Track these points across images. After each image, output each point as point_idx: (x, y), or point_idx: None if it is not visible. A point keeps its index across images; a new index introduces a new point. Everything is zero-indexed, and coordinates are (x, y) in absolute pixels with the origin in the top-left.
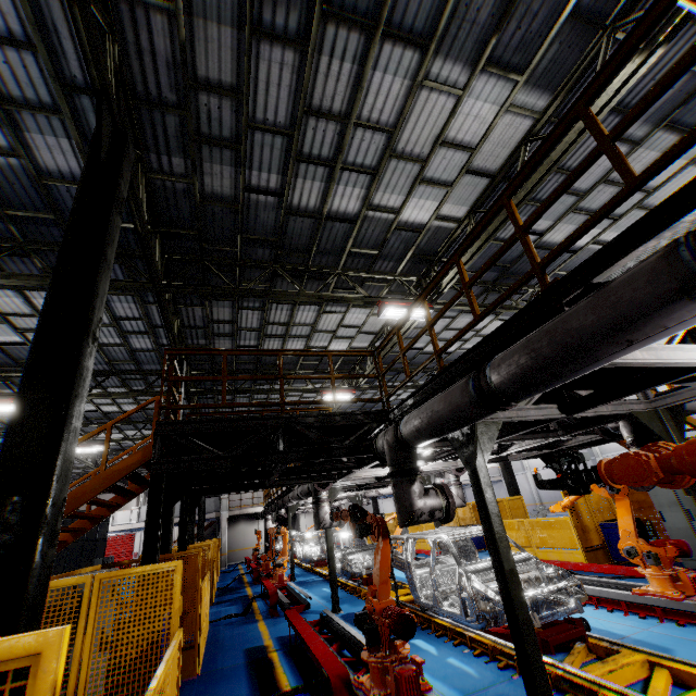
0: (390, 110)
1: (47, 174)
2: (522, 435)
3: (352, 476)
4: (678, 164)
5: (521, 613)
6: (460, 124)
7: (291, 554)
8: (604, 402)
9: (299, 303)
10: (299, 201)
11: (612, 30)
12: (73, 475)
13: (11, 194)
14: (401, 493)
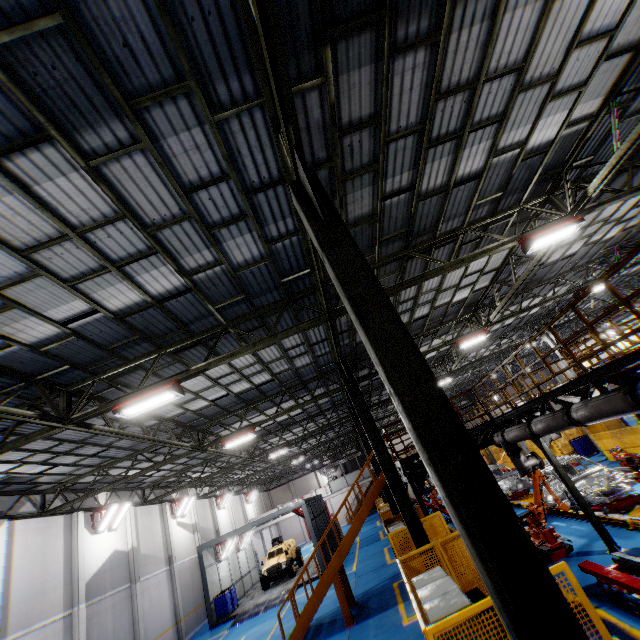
0: (435, 284)
1: (298, 368)
2: None
3: None
4: (617, 204)
5: (581, 501)
6: (471, 268)
7: None
8: None
9: None
10: None
11: (534, 219)
12: None
13: (284, 379)
14: (516, 463)
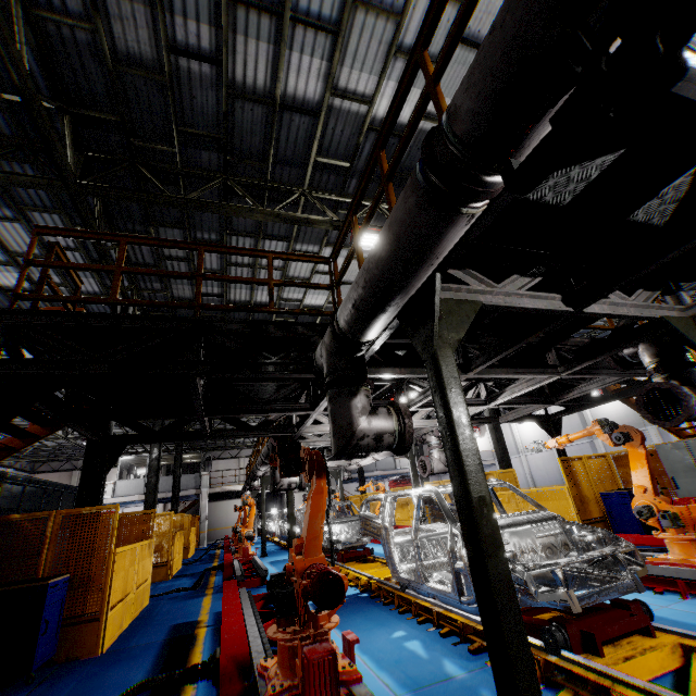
0: None
1: None
2: (514, 368)
3: (315, 431)
4: None
5: (494, 564)
6: None
7: (264, 528)
8: (631, 275)
9: (263, 237)
10: (244, 76)
11: None
12: (49, 449)
13: None
14: (337, 408)
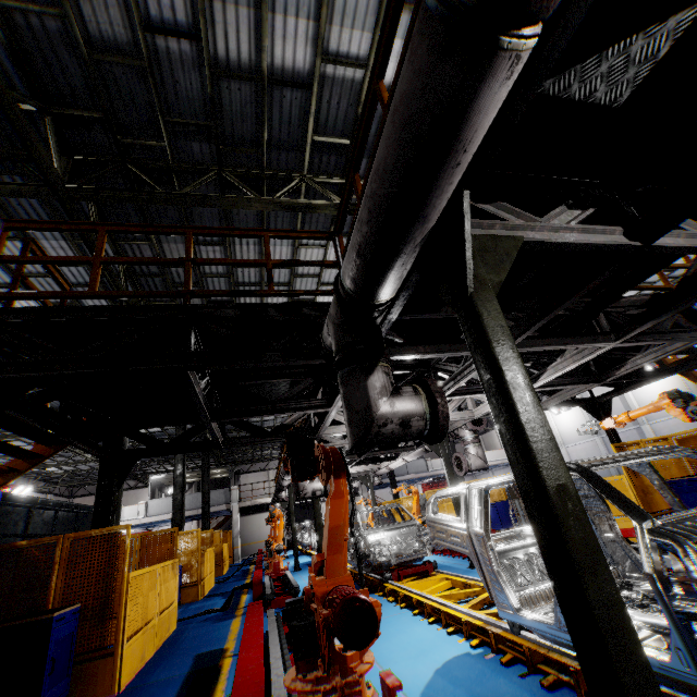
0: None
1: None
2: (558, 339)
3: (336, 432)
4: None
5: (595, 586)
6: None
7: (295, 541)
8: None
9: None
10: (226, 51)
11: None
12: (83, 473)
13: None
14: (351, 390)
